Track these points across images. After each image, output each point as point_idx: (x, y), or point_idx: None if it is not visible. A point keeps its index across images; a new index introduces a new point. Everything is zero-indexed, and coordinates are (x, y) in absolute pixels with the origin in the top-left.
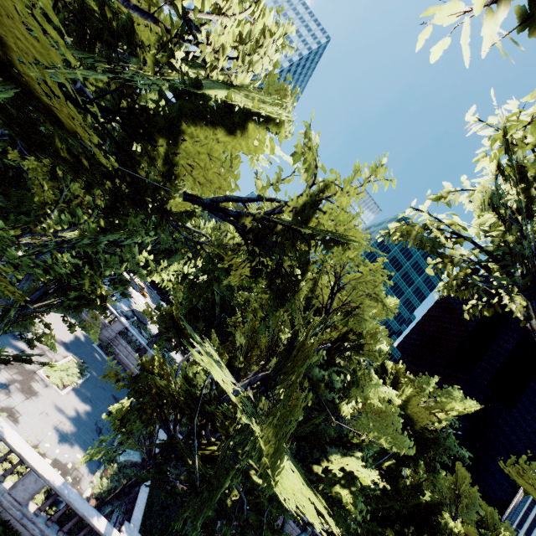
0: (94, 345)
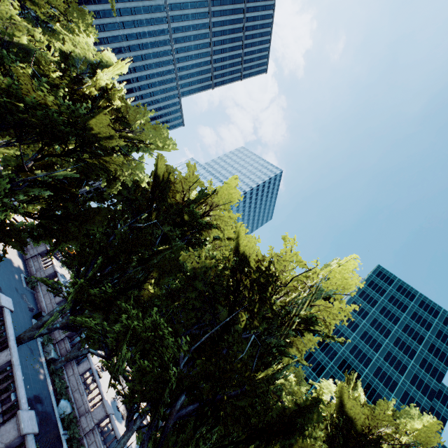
0: (21, 274)
